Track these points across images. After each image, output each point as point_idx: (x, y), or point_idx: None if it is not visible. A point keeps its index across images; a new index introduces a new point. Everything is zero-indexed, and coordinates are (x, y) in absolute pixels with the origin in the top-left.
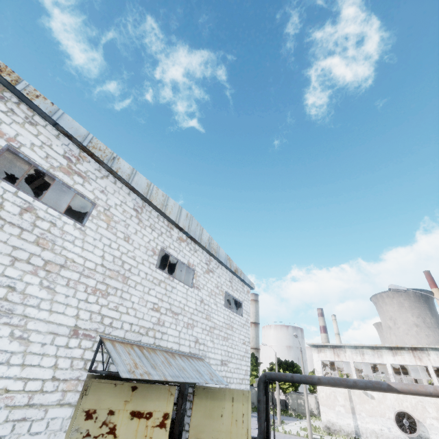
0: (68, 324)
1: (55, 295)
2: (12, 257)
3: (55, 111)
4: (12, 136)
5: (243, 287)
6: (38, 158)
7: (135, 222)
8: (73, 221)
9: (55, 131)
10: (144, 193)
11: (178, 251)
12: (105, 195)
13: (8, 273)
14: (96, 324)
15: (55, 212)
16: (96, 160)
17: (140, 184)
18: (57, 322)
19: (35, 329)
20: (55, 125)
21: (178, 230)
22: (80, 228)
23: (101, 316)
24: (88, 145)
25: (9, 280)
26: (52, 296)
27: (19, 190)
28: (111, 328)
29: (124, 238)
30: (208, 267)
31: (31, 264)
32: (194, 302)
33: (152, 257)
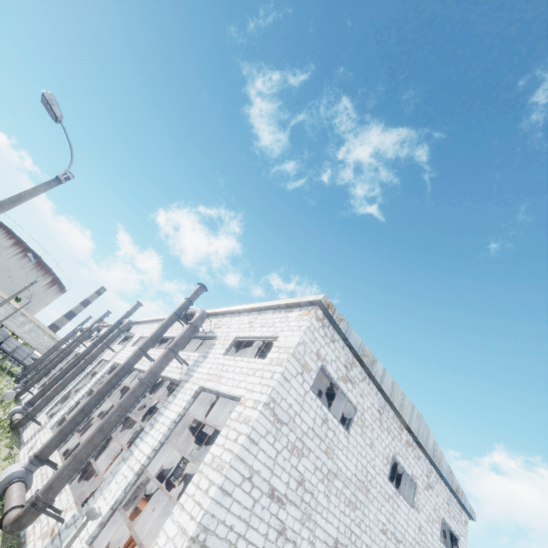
0: (333, 535)
1: (329, 504)
2: (315, 465)
3: (348, 329)
4: (323, 356)
5: (460, 513)
6: (333, 371)
7: (377, 425)
8: (343, 428)
9: (342, 343)
10: (389, 394)
11: (404, 458)
12: (362, 398)
13: (312, 480)
14: (347, 540)
15: (336, 421)
16: (361, 364)
17: (387, 384)
18: (328, 532)
19: (318, 536)
20: (344, 339)
21: (407, 431)
22: (347, 436)
23: (350, 531)
24: (361, 353)
25: (312, 486)
26: (328, 505)
27: (322, 403)
28: (354, 547)
29: (370, 444)
30: (428, 481)
31: (322, 472)
32: (413, 527)
33: (386, 466)
